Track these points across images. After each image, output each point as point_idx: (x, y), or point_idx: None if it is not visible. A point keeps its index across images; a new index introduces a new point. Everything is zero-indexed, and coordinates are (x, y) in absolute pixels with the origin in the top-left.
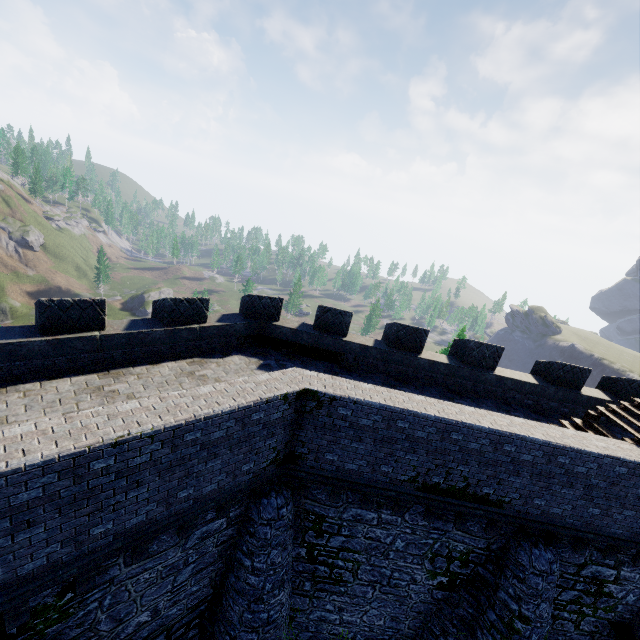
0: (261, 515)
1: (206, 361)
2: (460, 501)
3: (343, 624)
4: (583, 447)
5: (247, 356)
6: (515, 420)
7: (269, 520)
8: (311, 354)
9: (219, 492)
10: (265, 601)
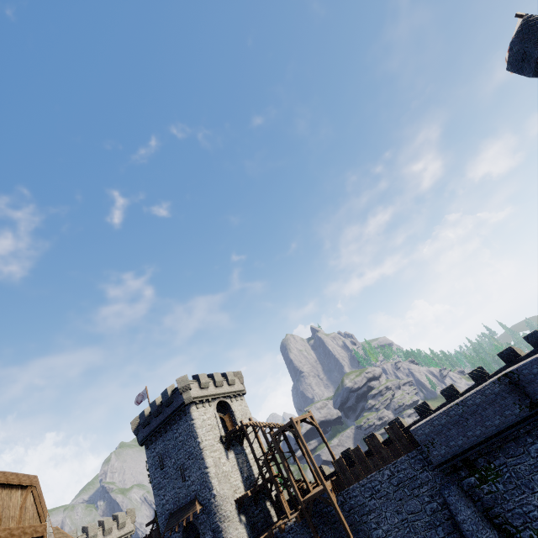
0: None
1: None
2: None
3: None
4: None
5: None
6: None
7: None
8: None
9: (508, 422)
10: None
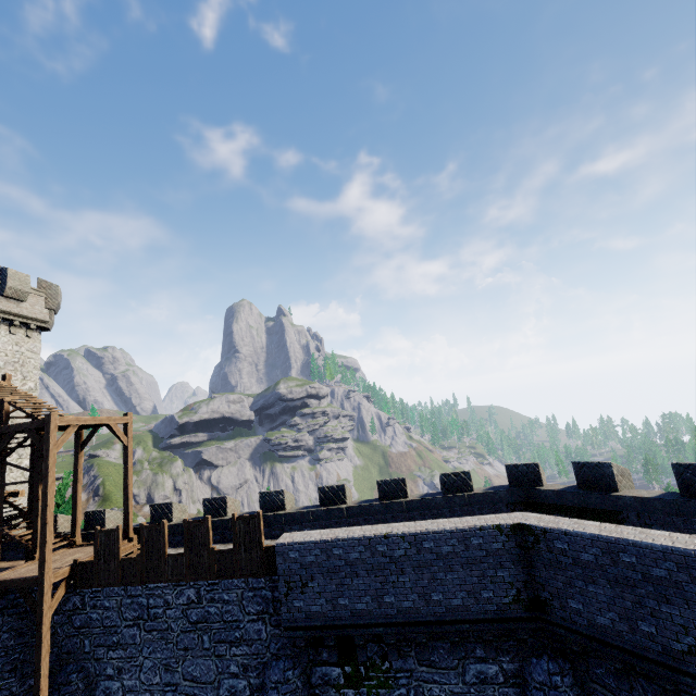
0: (532, 675)
1: None
2: None
3: None
4: None
5: None
6: None
7: (541, 684)
8: (584, 516)
9: (467, 611)
10: None
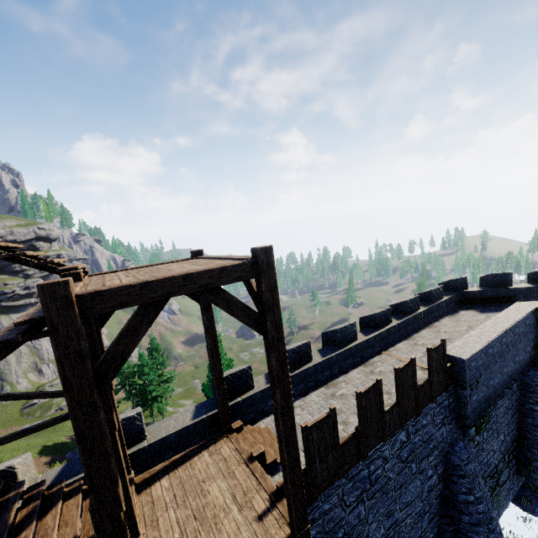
0: (533, 380)
1: (453, 316)
2: None
3: None
4: None
5: (465, 310)
6: None
7: None
8: (495, 301)
9: (522, 361)
10: None
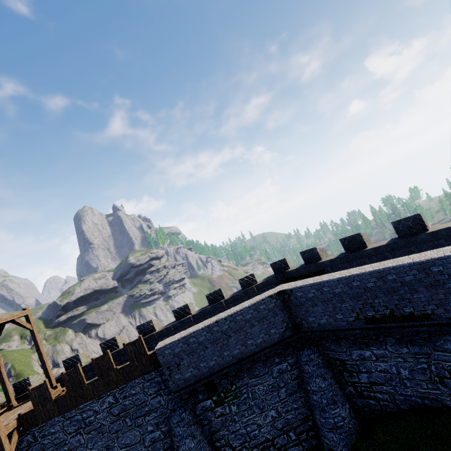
0: (301, 360)
1: None
2: (397, 323)
3: (388, 433)
4: (444, 254)
5: None
6: (398, 259)
7: (306, 361)
8: (310, 277)
9: (266, 343)
10: (327, 411)
